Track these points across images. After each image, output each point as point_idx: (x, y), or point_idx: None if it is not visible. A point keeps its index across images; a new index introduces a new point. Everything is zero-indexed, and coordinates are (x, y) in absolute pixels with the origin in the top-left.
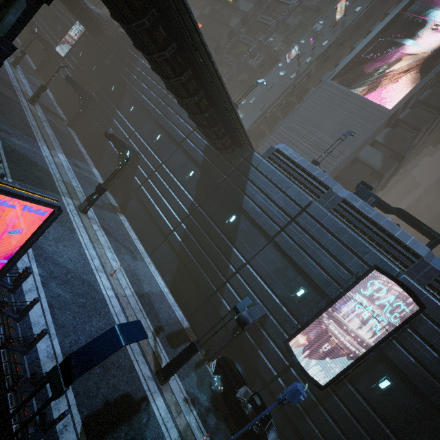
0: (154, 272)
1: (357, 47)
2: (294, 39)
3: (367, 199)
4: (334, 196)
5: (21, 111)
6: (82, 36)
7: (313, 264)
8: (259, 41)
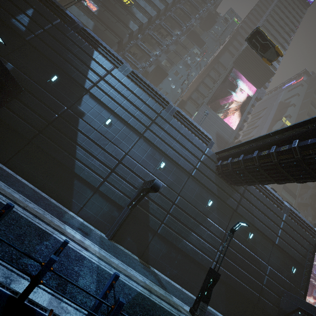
0: (216, 313)
1: (215, 87)
2: (174, 62)
3: None
4: (287, 208)
5: None
6: None
7: (295, 251)
8: (156, 54)
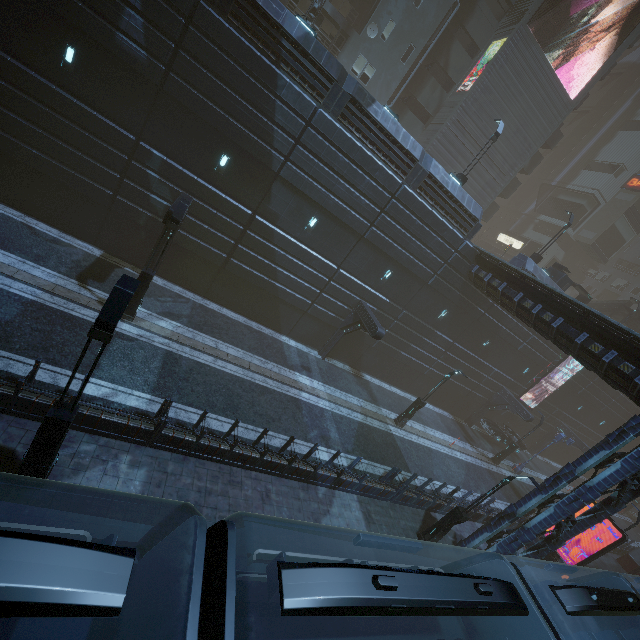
0: None
1: None
2: None
3: (565, 284)
4: None
5: (210, 371)
6: None
7: (540, 356)
8: None
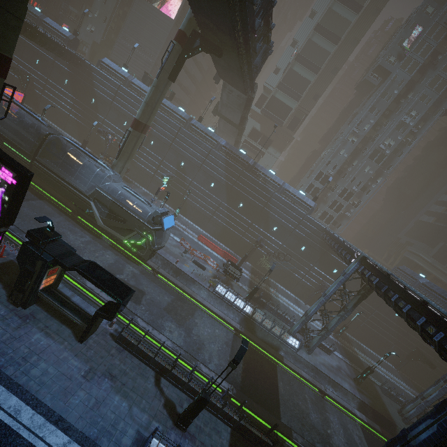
0: (69, 136)
1: None
2: None
3: (147, 80)
4: (128, 81)
5: None
6: None
7: (126, 111)
8: None
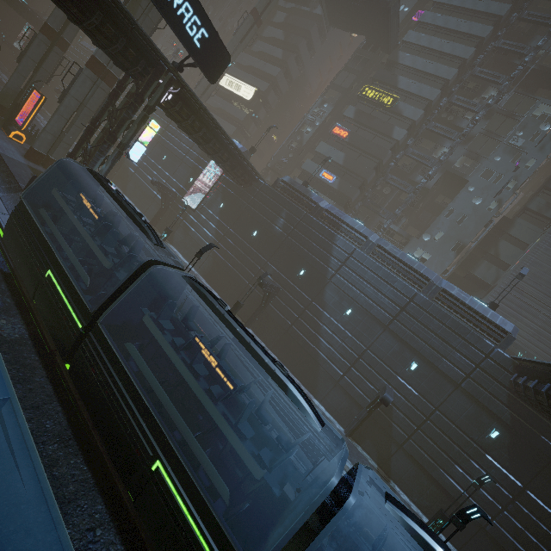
0: None
1: None
2: (482, 153)
3: None
4: None
5: (245, 365)
6: (218, 180)
7: None
8: (439, 160)
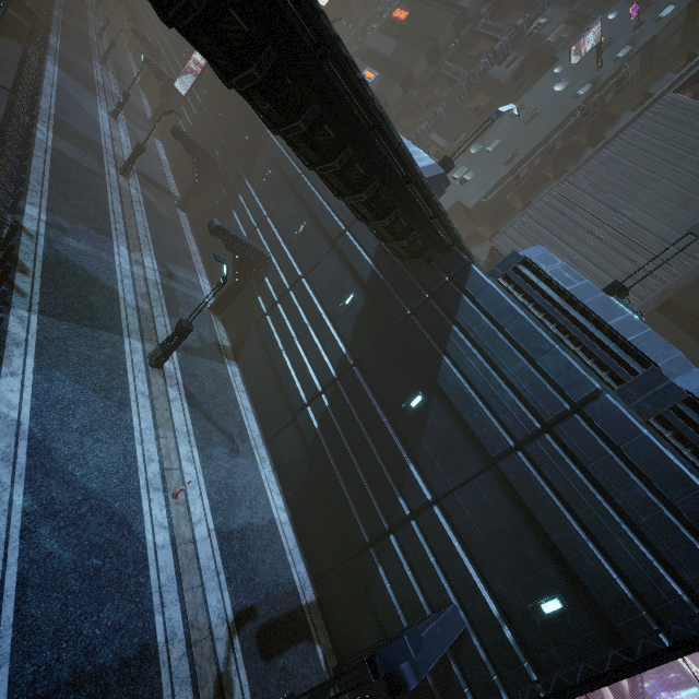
0: (267, 479)
1: None
2: (593, 13)
3: None
4: (663, 386)
5: (101, 190)
6: None
7: (590, 547)
8: (516, 28)
